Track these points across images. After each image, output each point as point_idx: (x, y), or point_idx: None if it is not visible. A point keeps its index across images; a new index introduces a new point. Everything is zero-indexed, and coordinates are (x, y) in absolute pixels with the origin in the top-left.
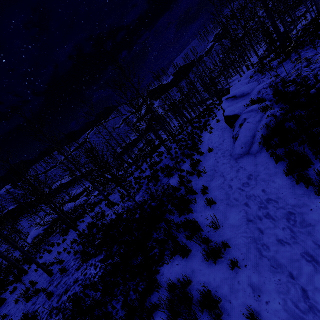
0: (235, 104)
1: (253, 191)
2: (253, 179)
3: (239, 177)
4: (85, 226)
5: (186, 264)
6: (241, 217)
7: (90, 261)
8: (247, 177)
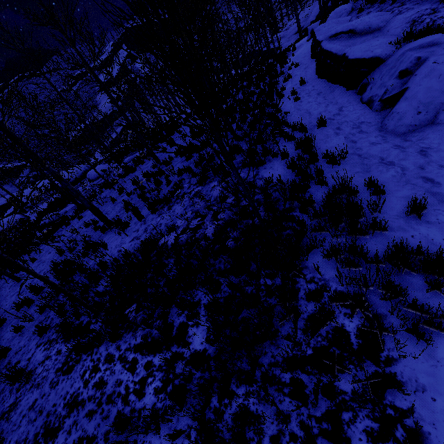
0: (362, 43)
1: None
2: None
3: None
4: (44, 270)
5: None
6: None
7: (100, 349)
8: None
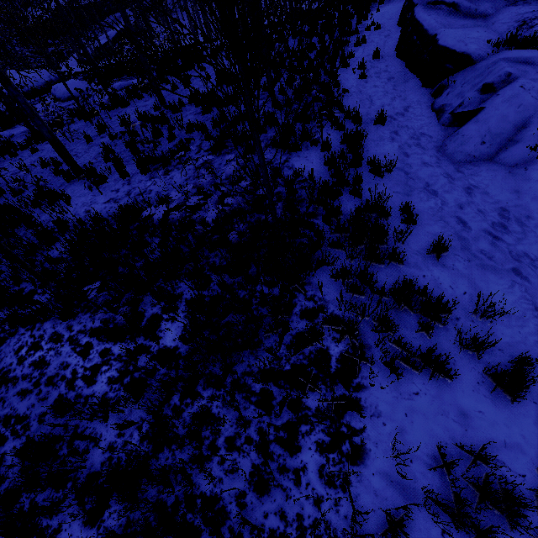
0: (460, 27)
1: (529, 248)
2: (520, 223)
3: (483, 209)
4: None
5: (440, 394)
6: (518, 299)
7: (45, 325)
8: (502, 214)
